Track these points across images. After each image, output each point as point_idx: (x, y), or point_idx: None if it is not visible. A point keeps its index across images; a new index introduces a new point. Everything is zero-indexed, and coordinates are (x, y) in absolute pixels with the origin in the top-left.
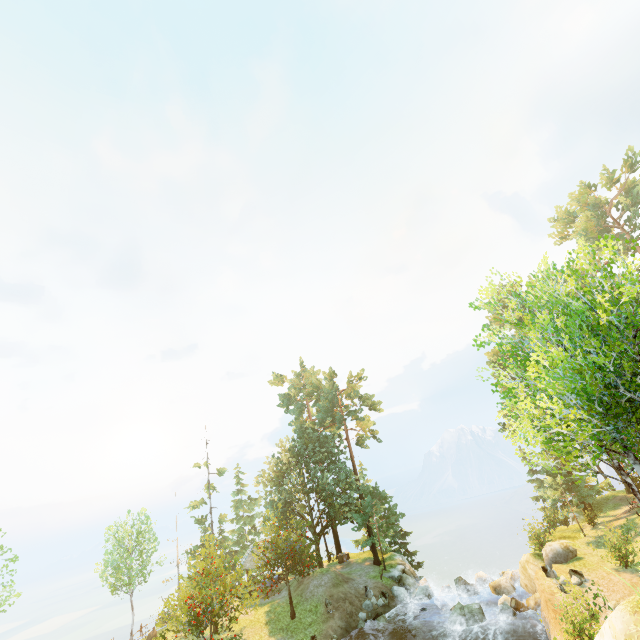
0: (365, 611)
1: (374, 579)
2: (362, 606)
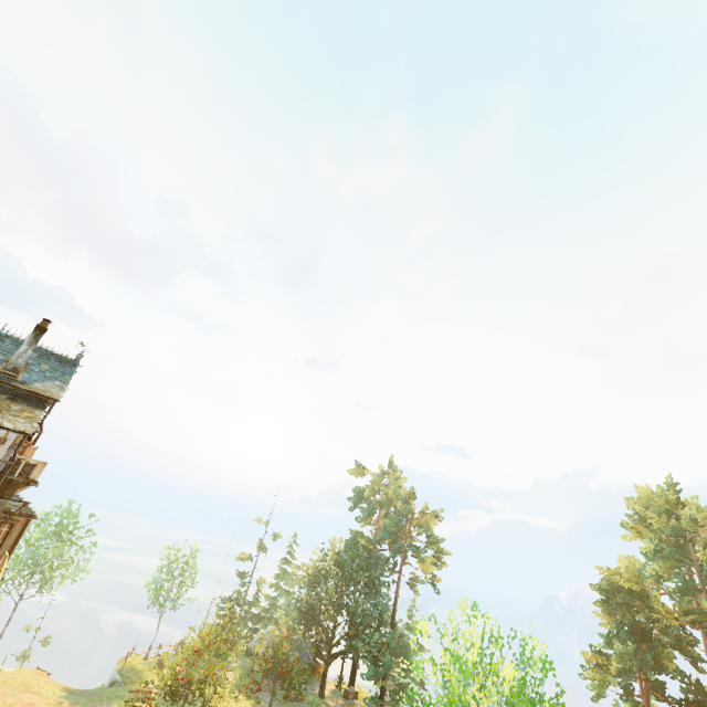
0: None
1: None
2: None
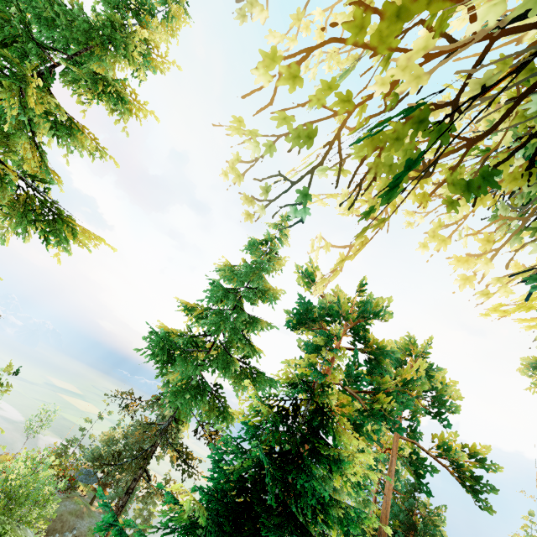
0: (62, 535)
1: (88, 529)
2: (64, 532)
